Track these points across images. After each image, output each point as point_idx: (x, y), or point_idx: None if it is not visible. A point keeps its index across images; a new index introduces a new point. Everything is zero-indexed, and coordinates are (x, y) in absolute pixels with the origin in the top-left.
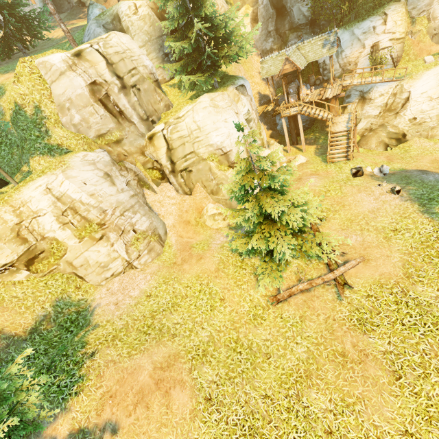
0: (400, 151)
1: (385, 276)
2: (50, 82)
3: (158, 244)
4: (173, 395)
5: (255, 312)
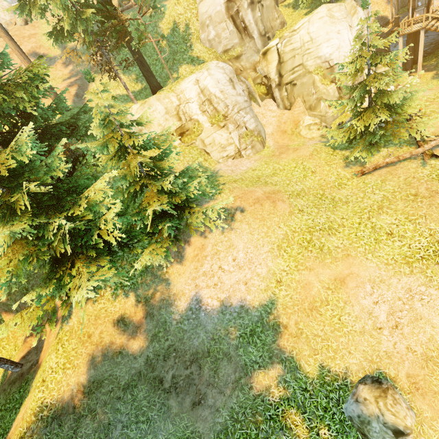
0: None
1: None
2: (198, 2)
3: (259, 143)
4: (278, 204)
5: (340, 182)
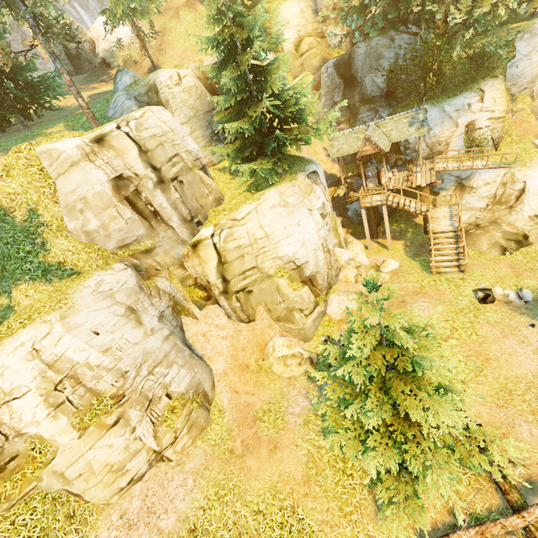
0: (524, 258)
1: None
2: (55, 176)
3: (202, 411)
4: None
5: None
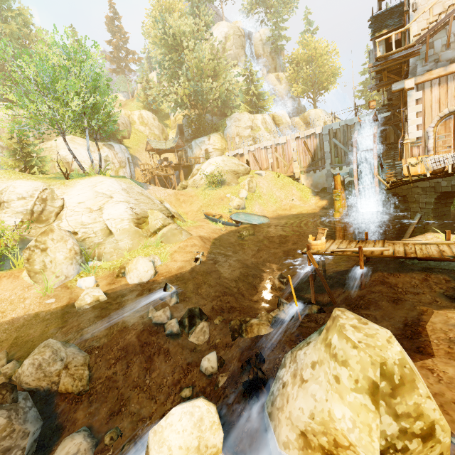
0: None
1: None
2: None
3: None
4: None
5: None
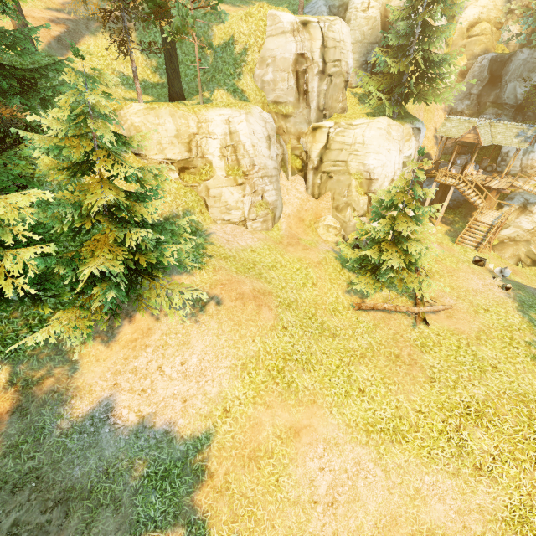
0: (529, 272)
1: (460, 330)
2: (268, 35)
3: (271, 221)
4: (263, 310)
5: (336, 307)
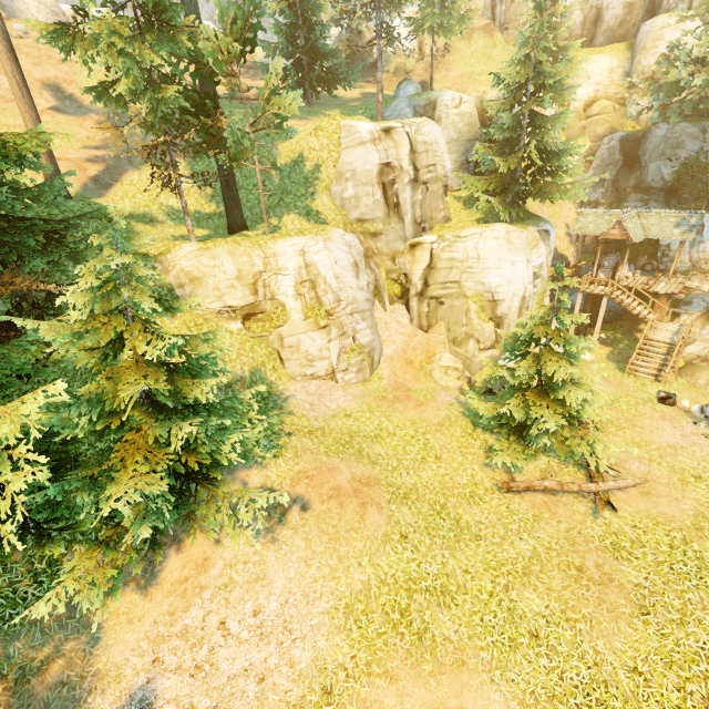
0: None
1: (666, 516)
2: (344, 147)
3: (368, 368)
4: (369, 511)
5: (474, 489)
